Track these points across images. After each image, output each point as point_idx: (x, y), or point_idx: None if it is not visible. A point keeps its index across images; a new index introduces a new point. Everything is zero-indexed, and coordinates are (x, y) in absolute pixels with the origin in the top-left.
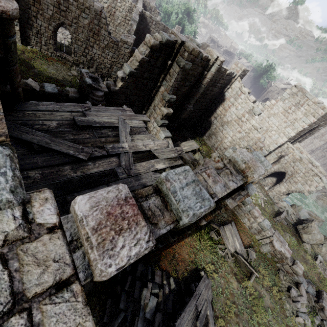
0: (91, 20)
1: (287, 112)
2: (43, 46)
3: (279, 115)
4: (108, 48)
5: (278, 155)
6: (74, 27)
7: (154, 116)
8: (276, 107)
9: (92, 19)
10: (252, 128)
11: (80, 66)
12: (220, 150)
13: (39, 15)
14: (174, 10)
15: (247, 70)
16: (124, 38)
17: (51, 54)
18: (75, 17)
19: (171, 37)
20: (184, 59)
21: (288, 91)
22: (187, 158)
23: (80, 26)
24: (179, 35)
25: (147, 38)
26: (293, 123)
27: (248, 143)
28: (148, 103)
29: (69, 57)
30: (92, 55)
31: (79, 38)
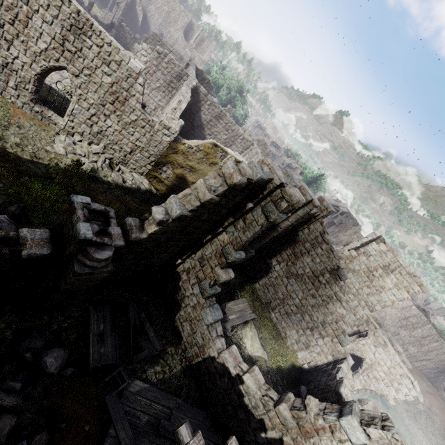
0: (117, 79)
1: (372, 274)
2: (10, 89)
3: (360, 274)
4: (134, 126)
5: (353, 328)
6: (83, 80)
7: (197, 275)
8: (357, 262)
9: (119, 79)
10: (333, 297)
11: (76, 137)
12: (279, 314)
13: (17, 40)
14: (226, 85)
15: (333, 211)
16: (167, 121)
17: (23, 105)
18: (89, 66)
19: (264, 170)
20: (278, 210)
21: (375, 246)
22: (254, 385)
23: (95, 83)
24: (275, 169)
25: (227, 167)
26: (380, 292)
27: (324, 318)
28: (191, 251)
29: (58, 119)
30: (102, 128)
31: (87, 97)
